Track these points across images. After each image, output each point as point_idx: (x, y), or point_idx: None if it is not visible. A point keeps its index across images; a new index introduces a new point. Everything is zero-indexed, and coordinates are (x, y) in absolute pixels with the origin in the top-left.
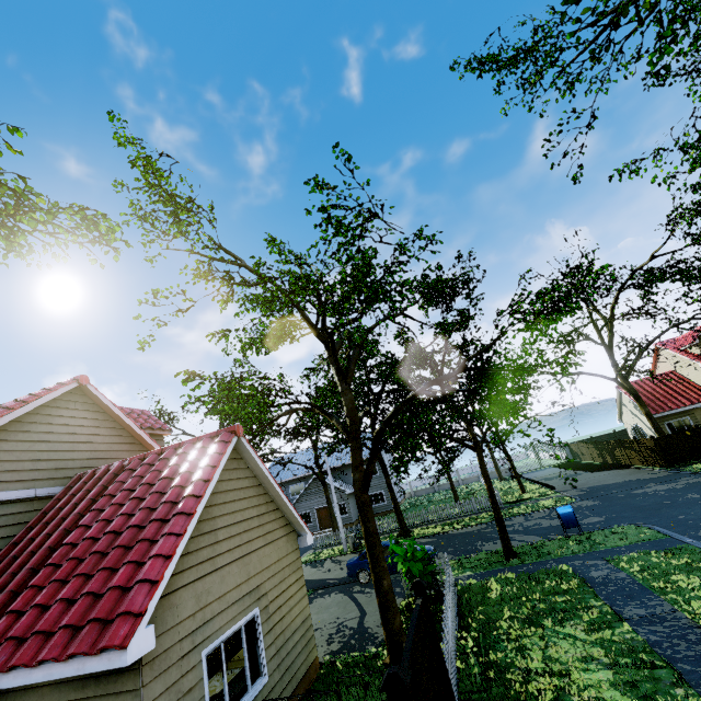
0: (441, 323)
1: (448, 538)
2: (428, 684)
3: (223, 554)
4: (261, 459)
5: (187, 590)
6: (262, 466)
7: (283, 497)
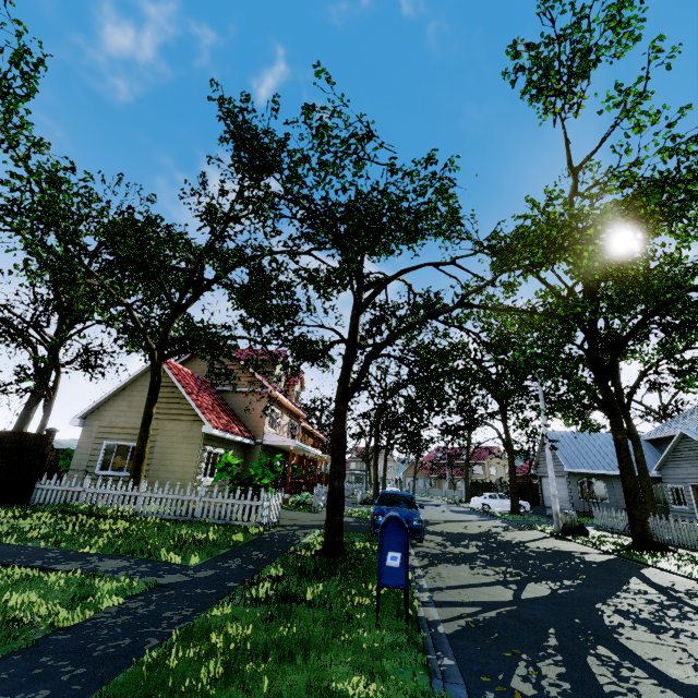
0: (265, 195)
1: (587, 563)
2: (7, 453)
3: (133, 413)
4: (173, 372)
5: (108, 418)
6: (172, 376)
7: (186, 396)
